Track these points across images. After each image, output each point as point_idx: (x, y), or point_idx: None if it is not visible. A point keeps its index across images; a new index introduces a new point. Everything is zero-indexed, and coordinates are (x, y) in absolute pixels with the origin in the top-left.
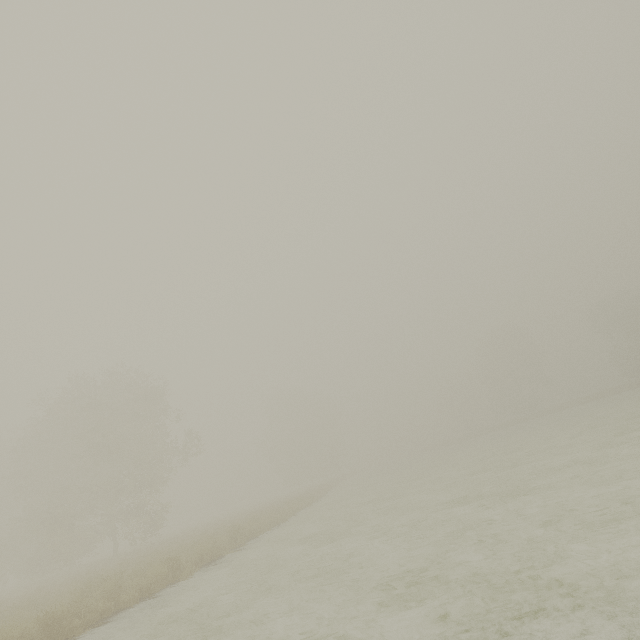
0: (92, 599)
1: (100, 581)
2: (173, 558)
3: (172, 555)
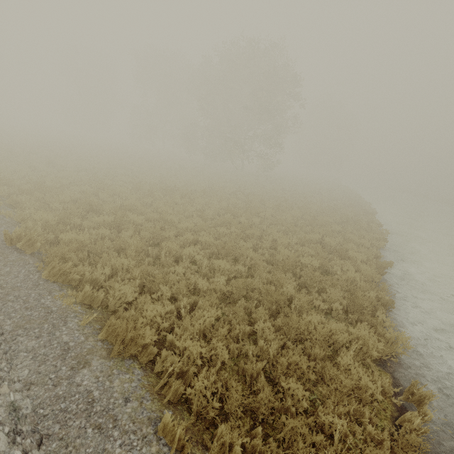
0: (363, 229)
1: (355, 220)
2: (379, 224)
3: (351, 213)
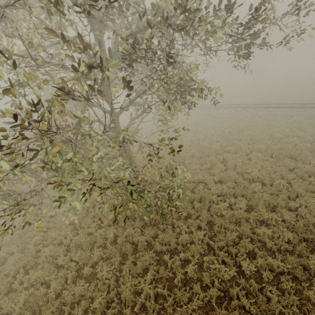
0: None
1: None
2: None
3: None
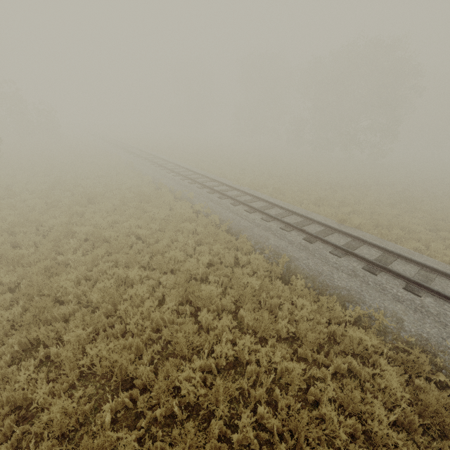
0: None
1: None
2: None
3: None
